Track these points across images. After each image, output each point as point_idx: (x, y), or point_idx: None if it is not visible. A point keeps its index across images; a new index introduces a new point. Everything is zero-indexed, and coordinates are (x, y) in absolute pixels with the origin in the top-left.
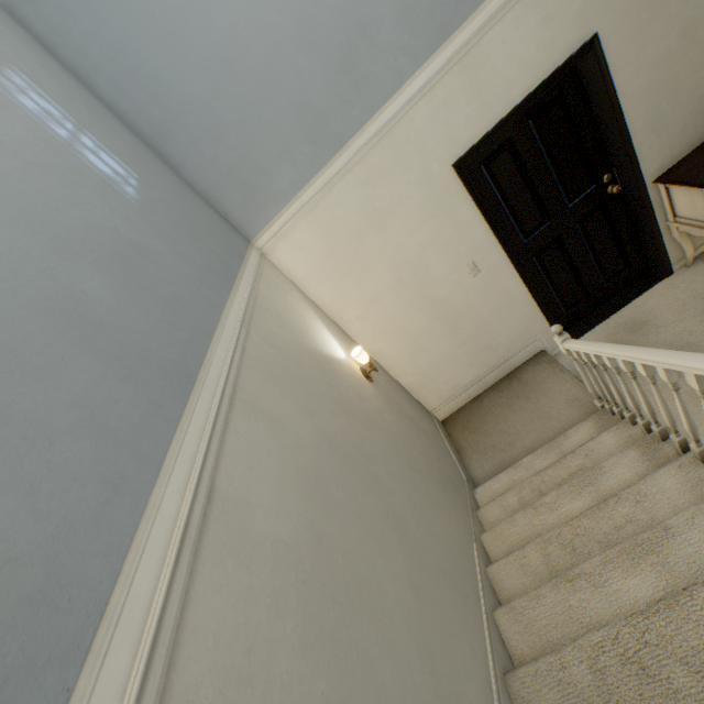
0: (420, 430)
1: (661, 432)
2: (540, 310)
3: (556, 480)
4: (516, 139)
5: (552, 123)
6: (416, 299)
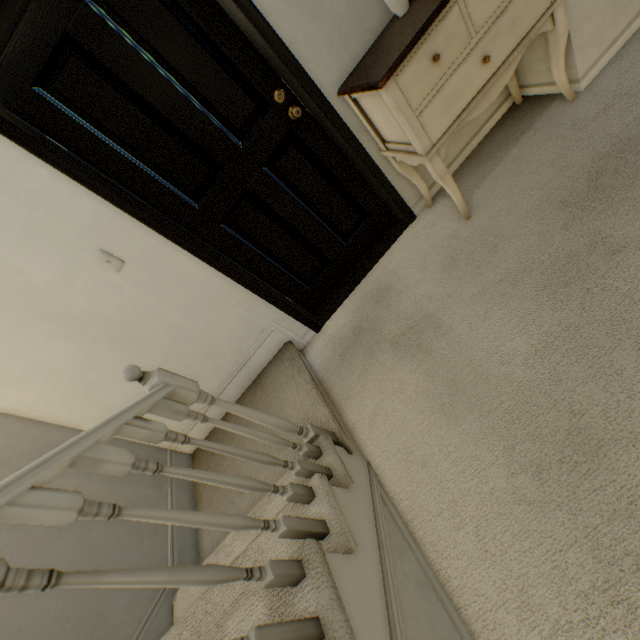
0: (67, 531)
1: (278, 582)
2: (257, 295)
3: (218, 612)
4: (81, 35)
5: (138, 4)
6: (34, 322)
